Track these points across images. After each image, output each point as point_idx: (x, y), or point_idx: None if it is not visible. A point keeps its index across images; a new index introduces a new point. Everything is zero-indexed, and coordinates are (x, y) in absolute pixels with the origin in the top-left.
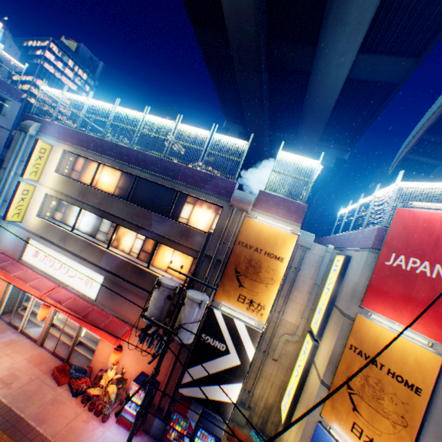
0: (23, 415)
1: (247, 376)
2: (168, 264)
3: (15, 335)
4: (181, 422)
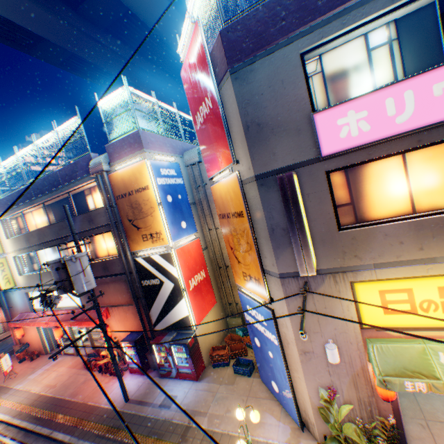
0: (63, 397)
1: (223, 293)
2: (107, 249)
3: (60, 358)
4: (162, 349)
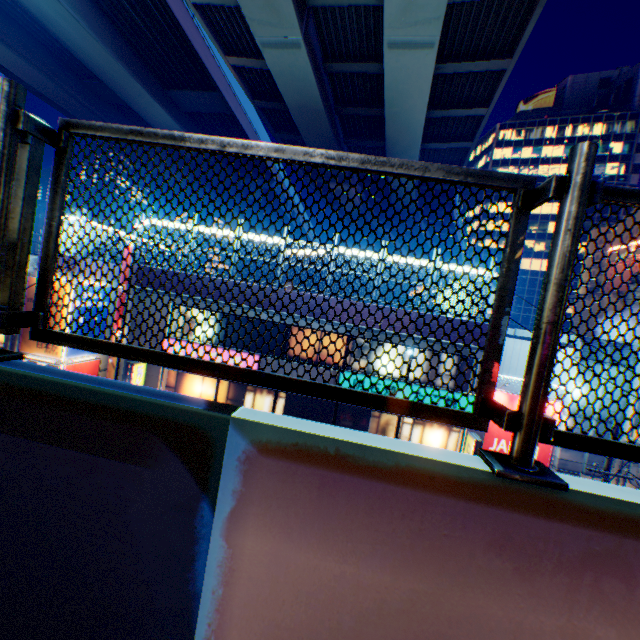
0: None
1: None
2: None
3: None
4: None
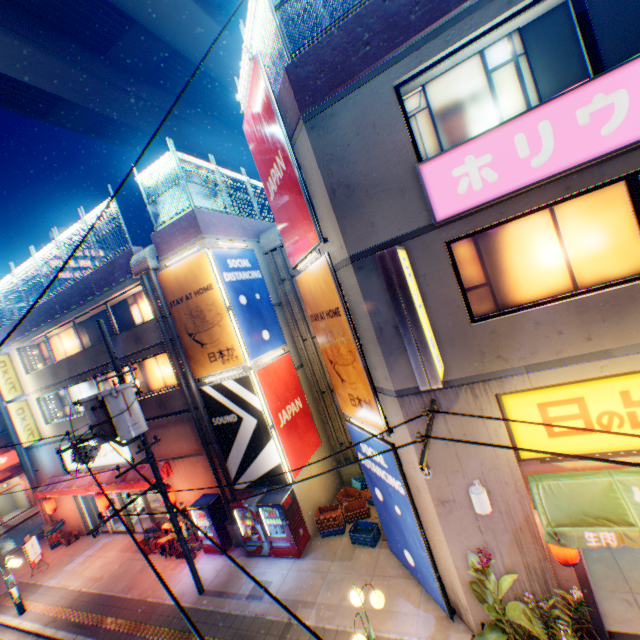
0: (113, 593)
1: (330, 428)
2: (163, 378)
3: (108, 538)
4: (247, 515)
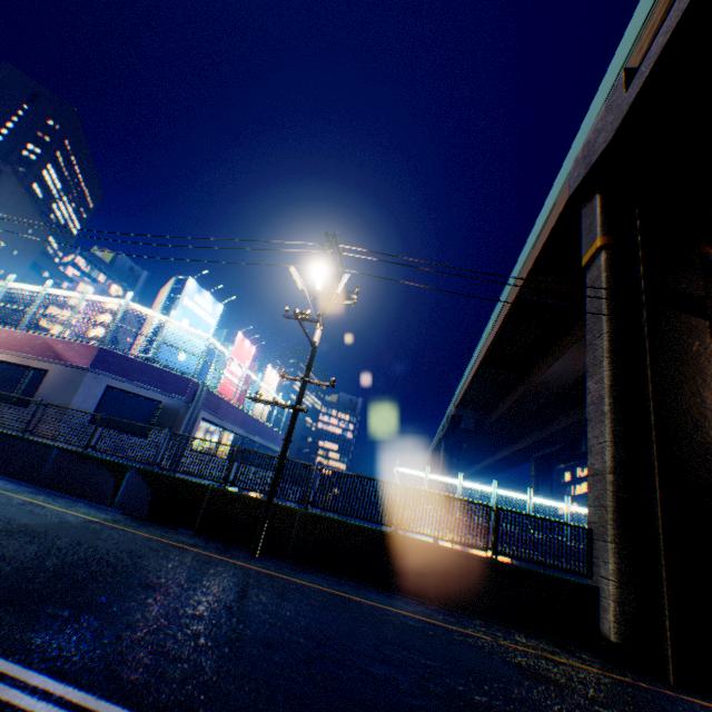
0: None
1: None
2: None
3: None
4: None
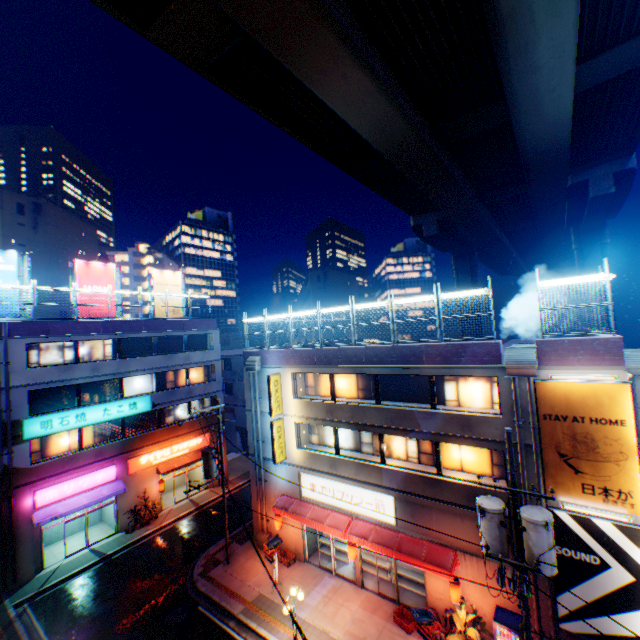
0: None
1: None
2: (457, 460)
3: (333, 579)
4: None
